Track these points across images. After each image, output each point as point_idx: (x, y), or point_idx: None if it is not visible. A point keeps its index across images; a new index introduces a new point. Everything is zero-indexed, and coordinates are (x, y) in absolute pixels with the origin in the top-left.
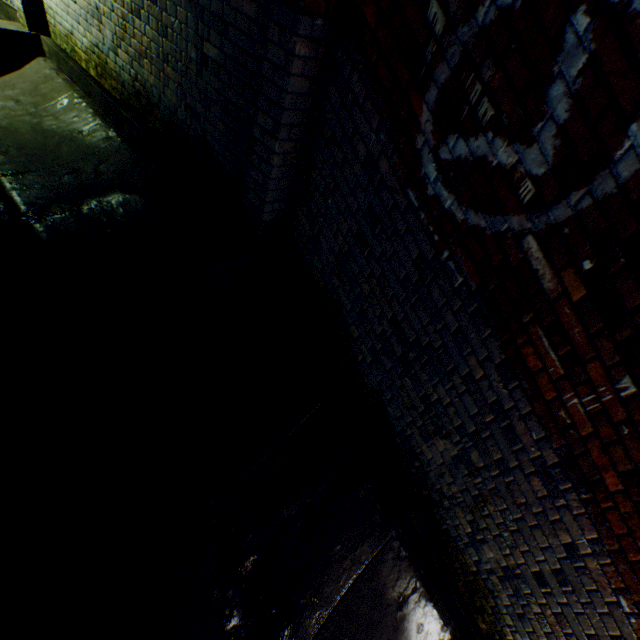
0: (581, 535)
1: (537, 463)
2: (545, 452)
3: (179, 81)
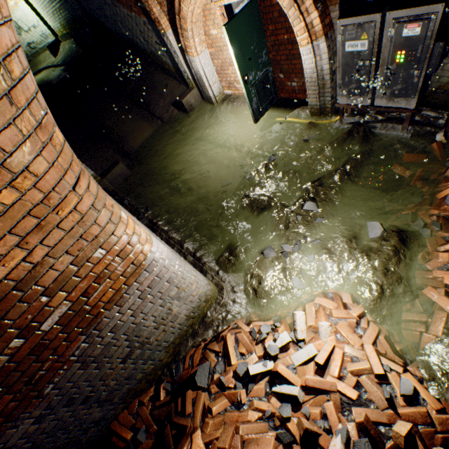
0: (123, 10)
1: (113, 5)
2: (109, 1)
3: (63, 8)
